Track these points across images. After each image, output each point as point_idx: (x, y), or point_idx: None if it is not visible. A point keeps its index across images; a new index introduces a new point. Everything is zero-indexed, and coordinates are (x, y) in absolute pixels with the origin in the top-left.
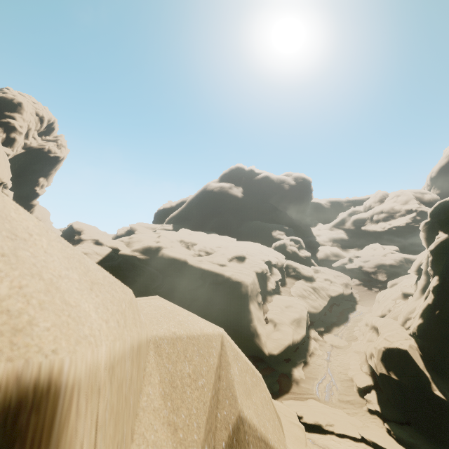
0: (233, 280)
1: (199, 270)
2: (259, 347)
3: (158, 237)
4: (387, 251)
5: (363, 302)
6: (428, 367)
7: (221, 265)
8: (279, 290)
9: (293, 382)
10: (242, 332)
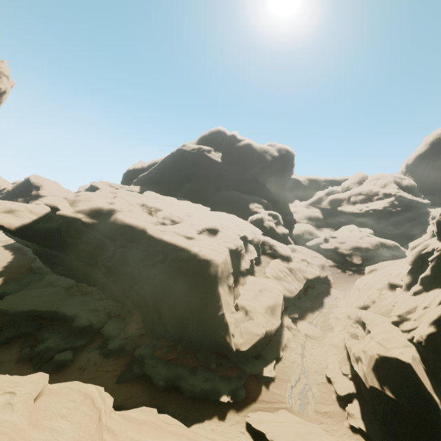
0: (200, 258)
1: (160, 242)
2: (225, 342)
3: (113, 197)
4: (364, 234)
5: (337, 285)
6: (435, 387)
7: (188, 238)
8: (253, 270)
9: (263, 385)
10: (206, 323)
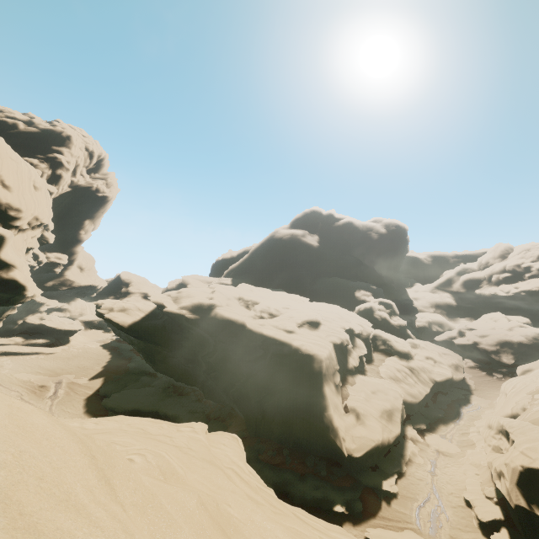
0: (302, 353)
1: (260, 336)
2: (335, 446)
3: (212, 292)
4: (514, 324)
5: (480, 391)
6: None
7: (288, 331)
8: (364, 369)
9: (383, 501)
10: (312, 424)
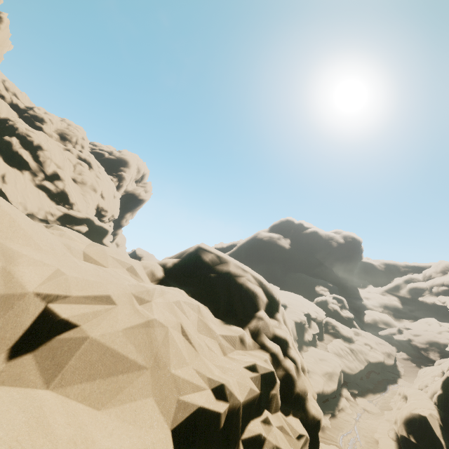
0: None
1: None
2: None
3: None
4: (443, 329)
5: (407, 377)
6: (445, 436)
7: None
8: (315, 343)
9: None
10: None
